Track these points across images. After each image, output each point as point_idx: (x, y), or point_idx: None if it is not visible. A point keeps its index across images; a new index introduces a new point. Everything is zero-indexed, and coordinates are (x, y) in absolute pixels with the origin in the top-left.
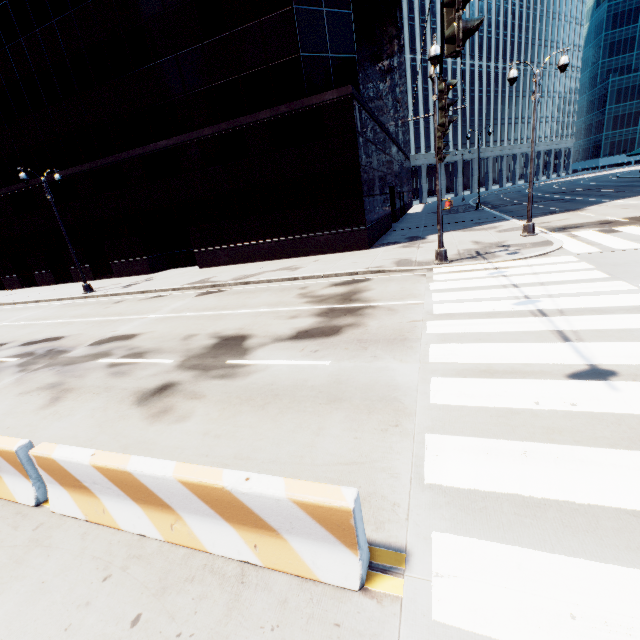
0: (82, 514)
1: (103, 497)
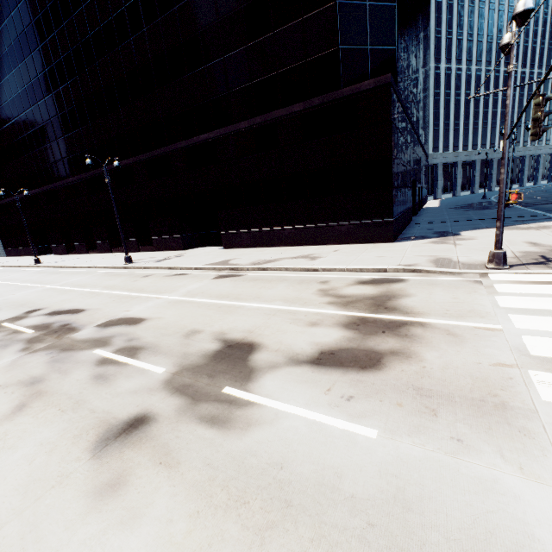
0: None
1: None
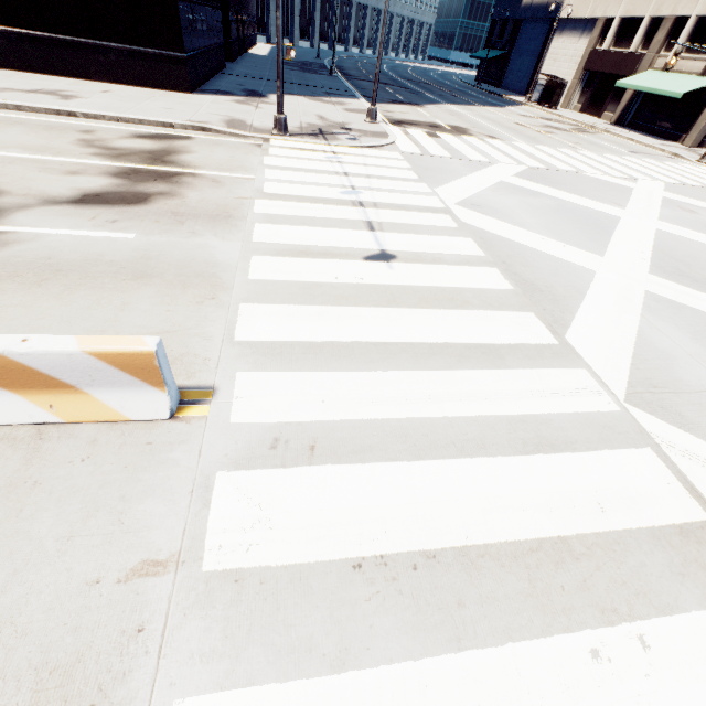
0: None
1: None
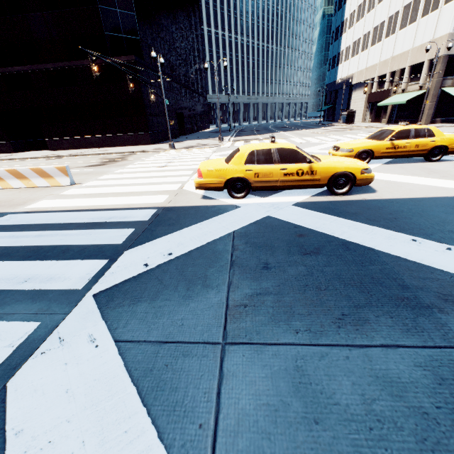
0: (1, 187)
1: (8, 180)
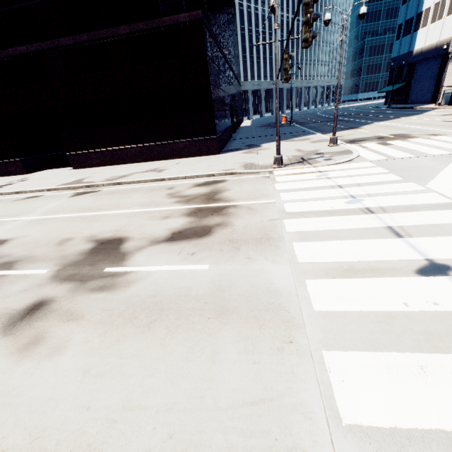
0: None
1: None
